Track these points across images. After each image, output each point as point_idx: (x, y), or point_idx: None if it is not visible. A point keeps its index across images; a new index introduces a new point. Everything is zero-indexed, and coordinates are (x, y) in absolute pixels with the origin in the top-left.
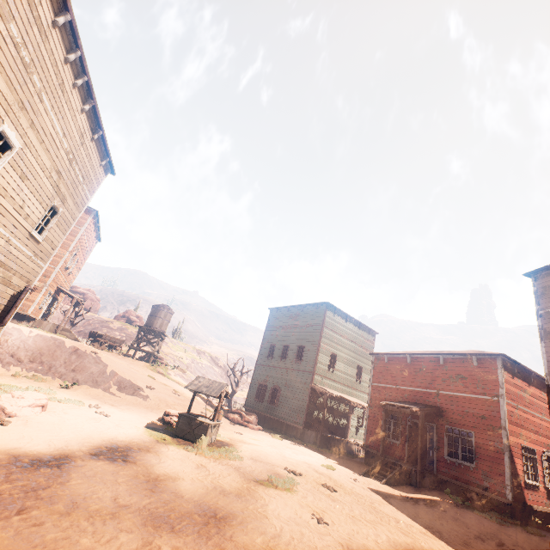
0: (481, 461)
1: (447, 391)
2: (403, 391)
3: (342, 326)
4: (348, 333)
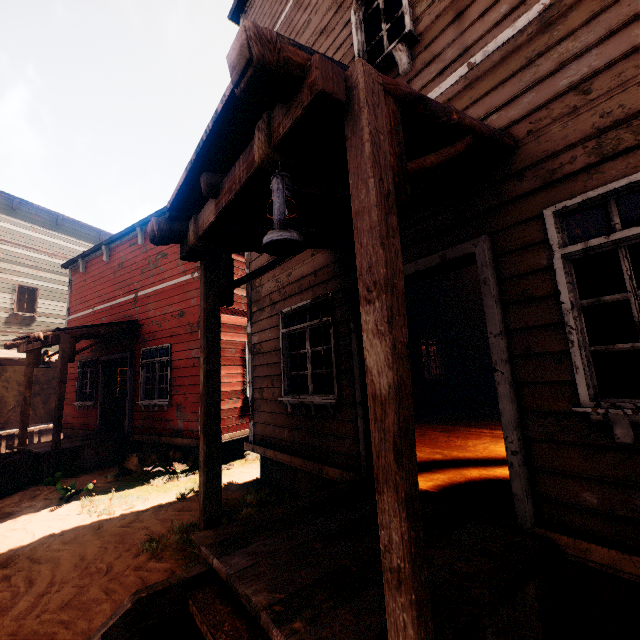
0: (177, 391)
1: (146, 289)
2: (101, 313)
3: (47, 237)
4: (69, 249)
